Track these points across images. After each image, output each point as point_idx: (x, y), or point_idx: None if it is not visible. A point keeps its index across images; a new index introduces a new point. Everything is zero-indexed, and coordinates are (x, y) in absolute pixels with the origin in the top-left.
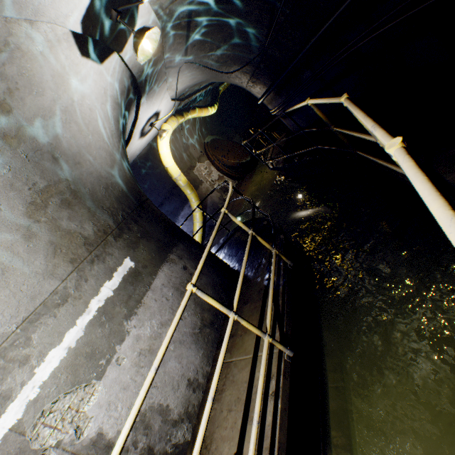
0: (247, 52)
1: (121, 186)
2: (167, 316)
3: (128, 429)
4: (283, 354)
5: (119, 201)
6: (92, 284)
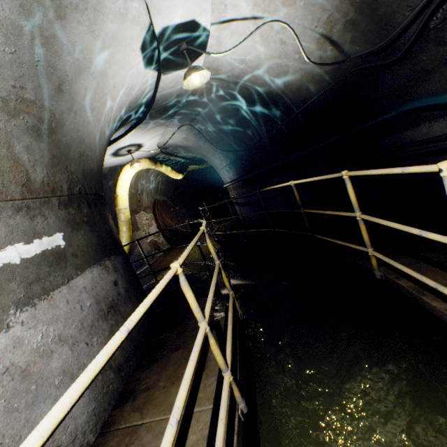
0: (238, 145)
1: (94, 165)
2: (72, 330)
3: (66, 409)
4: (237, 406)
5: (84, 174)
6: (0, 233)
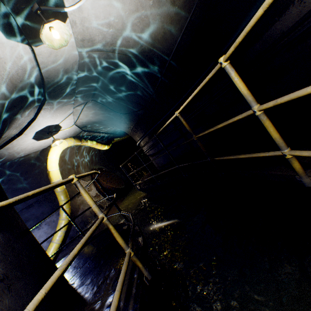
0: (135, 107)
1: None
2: None
3: None
4: None
5: None
6: None
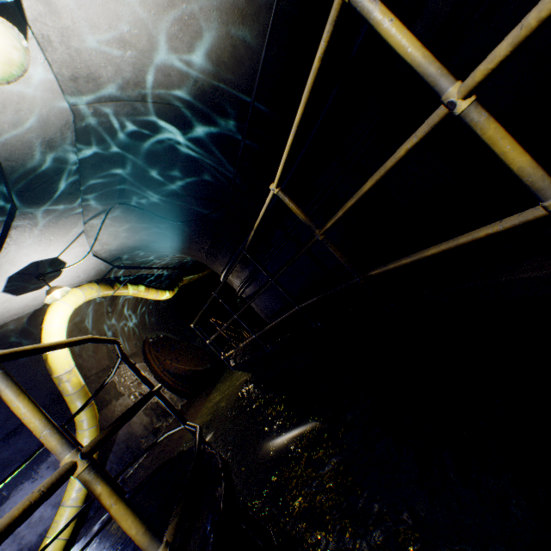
0: (207, 207)
1: None
2: None
3: None
4: None
5: None
6: None
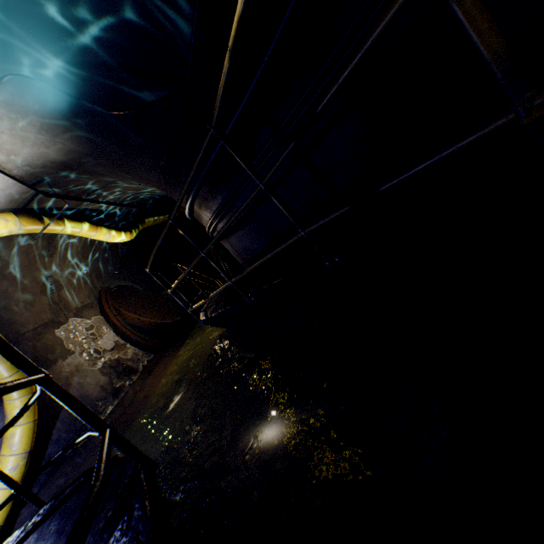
0: (157, 93)
1: None
2: None
3: None
4: None
5: None
6: None
